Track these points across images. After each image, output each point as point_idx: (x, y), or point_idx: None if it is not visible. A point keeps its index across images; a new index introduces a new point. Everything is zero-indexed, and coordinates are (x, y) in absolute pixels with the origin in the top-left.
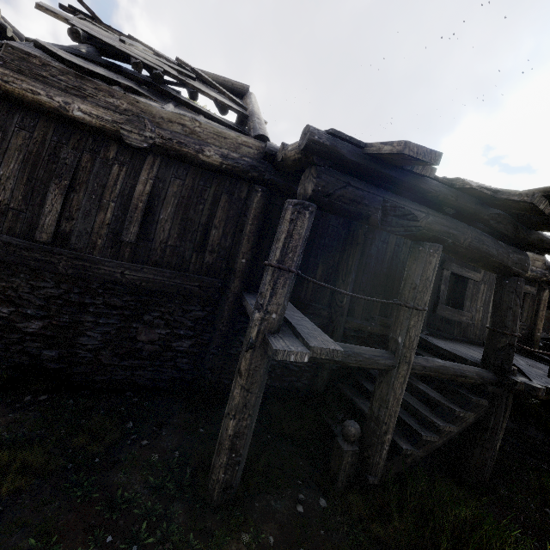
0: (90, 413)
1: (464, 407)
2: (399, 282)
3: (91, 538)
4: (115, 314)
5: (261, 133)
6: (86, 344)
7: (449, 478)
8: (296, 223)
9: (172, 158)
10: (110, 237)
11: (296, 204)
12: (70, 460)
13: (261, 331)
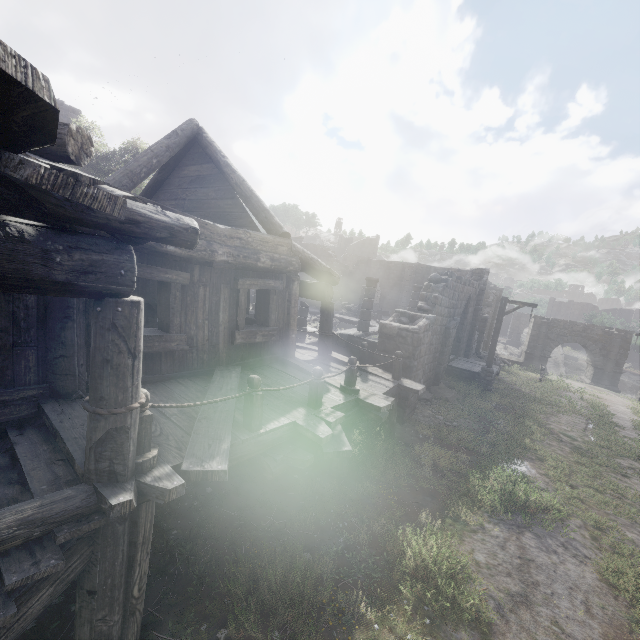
0: None
1: (14, 595)
2: None
3: None
4: None
5: None
6: None
7: None
8: None
9: None
10: None
11: None
12: None
13: None
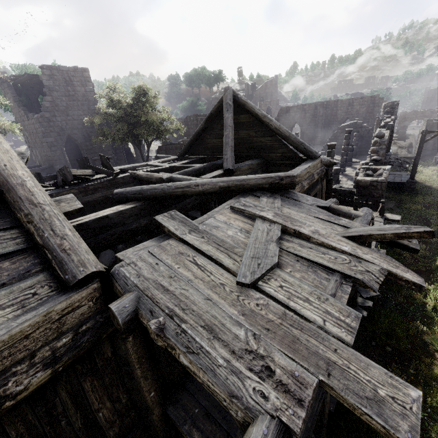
0: None
1: None
2: None
3: None
4: None
5: (79, 274)
6: None
7: None
8: None
9: None
10: None
11: None
12: None
13: None
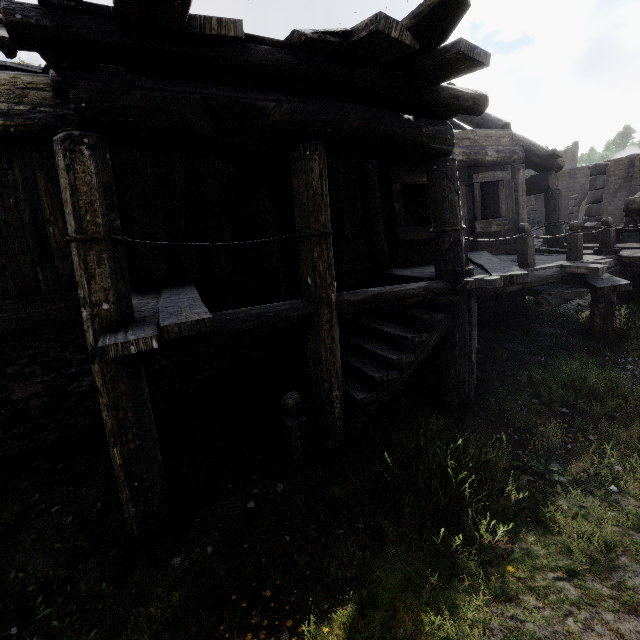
0: None
1: (422, 331)
2: (339, 216)
3: None
4: None
5: None
6: None
7: (433, 408)
8: (74, 169)
9: None
10: None
11: (63, 140)
12: None
13: (97, 331)
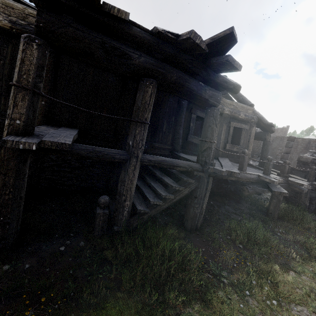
0: None
1: (182, 185)
2: (162, 120)
3: None
4: None
5: None
6: None
7: (178, 226)
8: (25, 52)
9: None
10: None
11: (25, 37)
12: None
13: (9, 133)
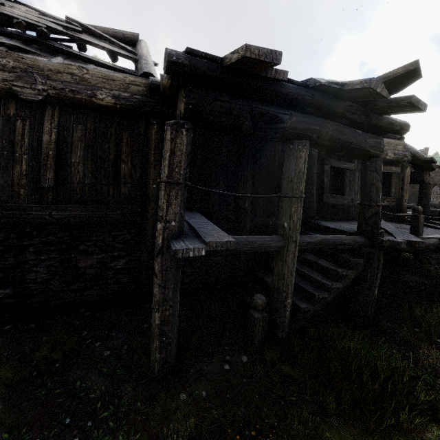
0: (50, 331)
1: (346, 268)
2: None
3: (55, 423)
4: (54, 250)
5: (146, 71)
6: (35, 278)
7: (343, 322)
8: (175, 141)
9: (69, 106)
10: (31, 186)
11: (173, 124)
12: (35, 369)
13: (165, 238)
